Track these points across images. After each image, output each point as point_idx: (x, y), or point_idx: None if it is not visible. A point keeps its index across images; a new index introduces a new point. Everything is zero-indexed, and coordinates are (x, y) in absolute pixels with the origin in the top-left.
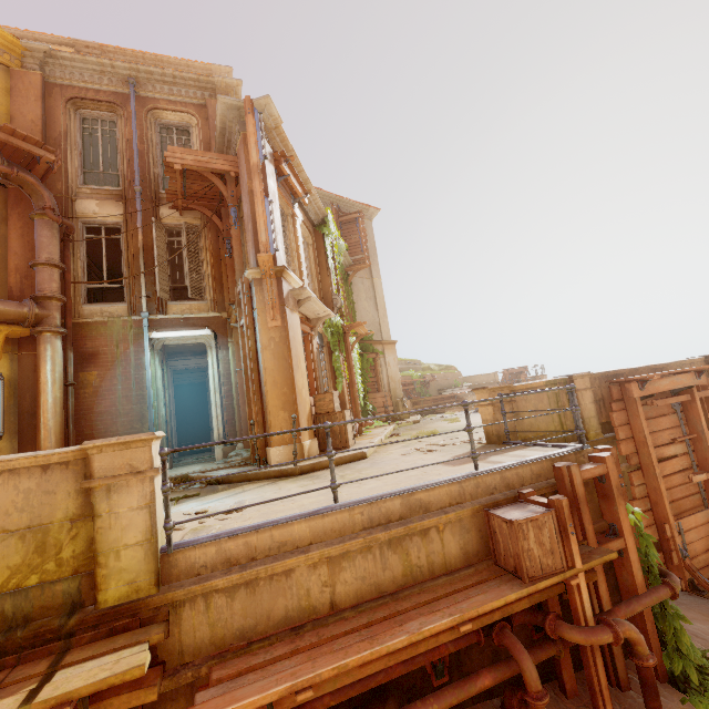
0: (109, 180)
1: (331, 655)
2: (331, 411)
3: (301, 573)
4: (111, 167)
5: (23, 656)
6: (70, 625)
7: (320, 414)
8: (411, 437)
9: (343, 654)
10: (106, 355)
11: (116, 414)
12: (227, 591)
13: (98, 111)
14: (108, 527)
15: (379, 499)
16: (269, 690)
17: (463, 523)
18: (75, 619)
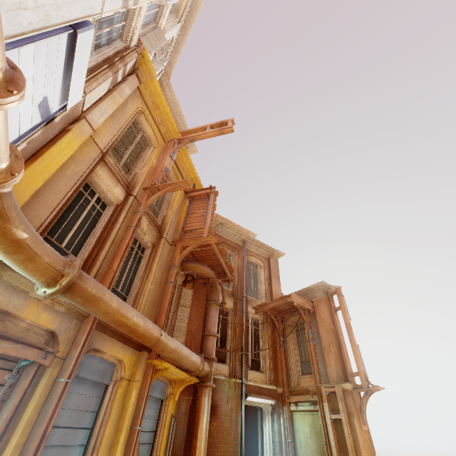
0: (225, 282)
1: None
2: None
3: None
4: None
5: None
6: None
7: None
8: None
9: None
10: (221, 408)
11: None
12: None
13: (227, 248)
14: None
15: None
16: None
17: None
18: None
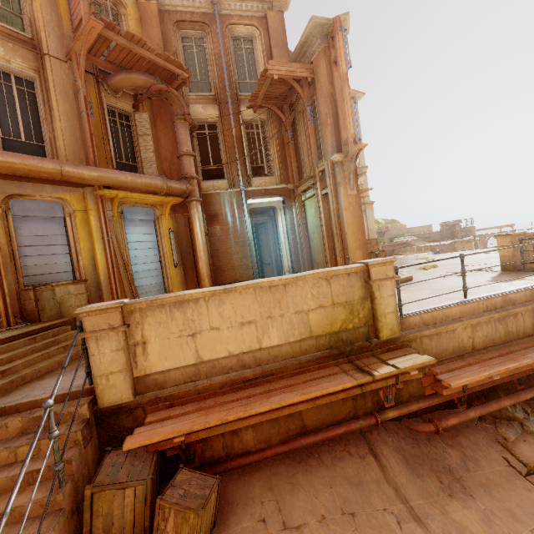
0: (204, 87)
1: (496, 365)
2: (376, 251)
3: (459, 331)
4: (204, 77)
5: (358, 357)
6: (372, 346)
7: (368, 253)
8: (418, 269)
9: (503, 364)
10: (222, 215)
11: (232, 253)
12: (429, 337)
13: (192, 30)
14: (380, 304)
15: (490, 296)
16: (479, 375)
17: None
18: (374, 343)
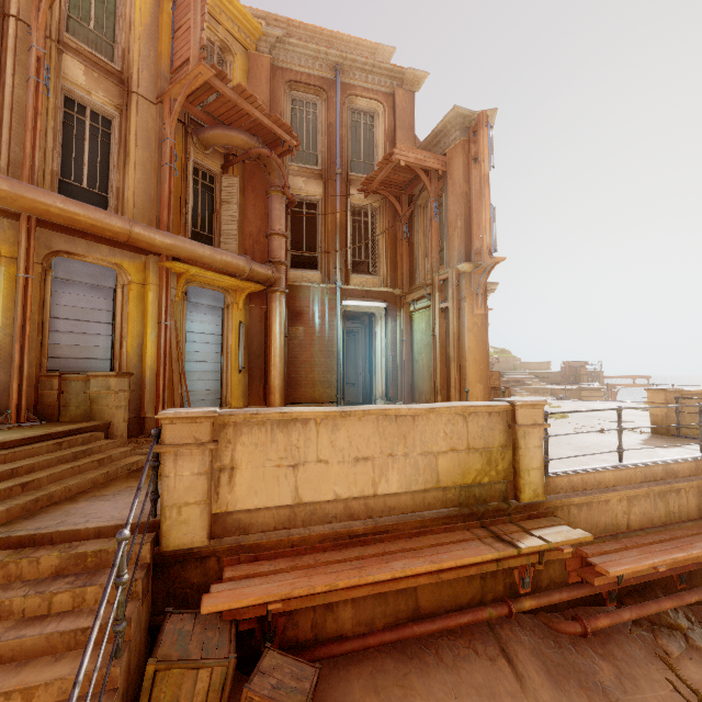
0: (309, 158)
1: (660, 552)
2: (497, 387)
3: (613, 503)
4: (311, 147)
5: (493, 521)
6: (510, 509)
7: None
8: None
9: (668, 553)
10: (309, 314)
11: (314, 364)
12: (577, 505)
13: (305, 93)
14: (524, 456)
15: (650, 464)
16: (642, 563)
17: (699, 489)
18: (514, 506)
